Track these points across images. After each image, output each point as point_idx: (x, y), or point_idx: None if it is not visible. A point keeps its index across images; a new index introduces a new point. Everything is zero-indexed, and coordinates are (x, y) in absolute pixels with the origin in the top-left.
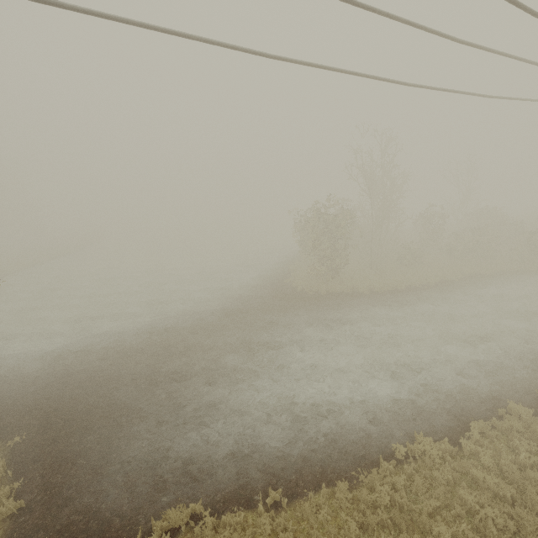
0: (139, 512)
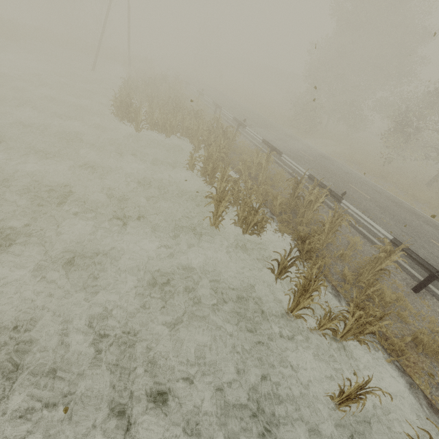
0: None
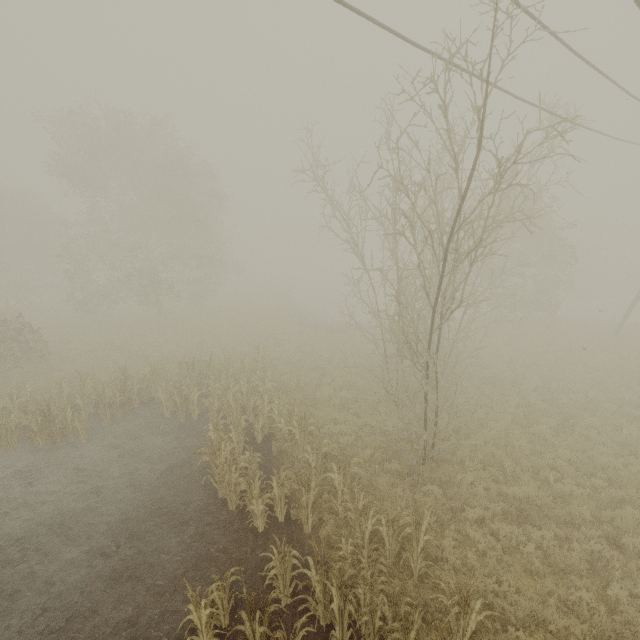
0: None
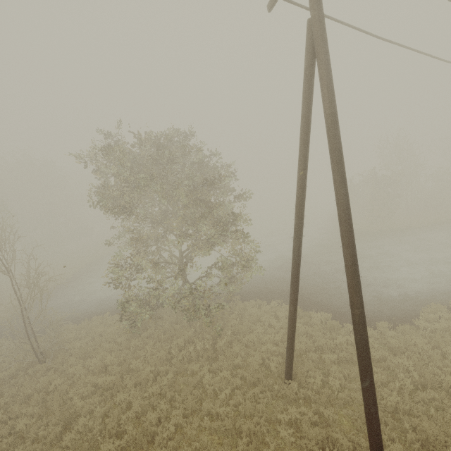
0: (403, 313)
